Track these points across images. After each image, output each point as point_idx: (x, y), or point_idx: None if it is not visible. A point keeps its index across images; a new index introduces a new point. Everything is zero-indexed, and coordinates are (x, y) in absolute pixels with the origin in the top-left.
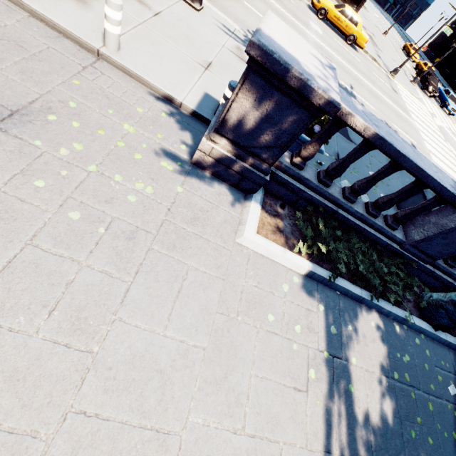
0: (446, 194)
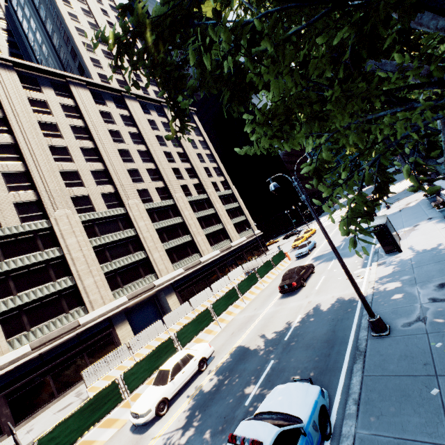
0: None
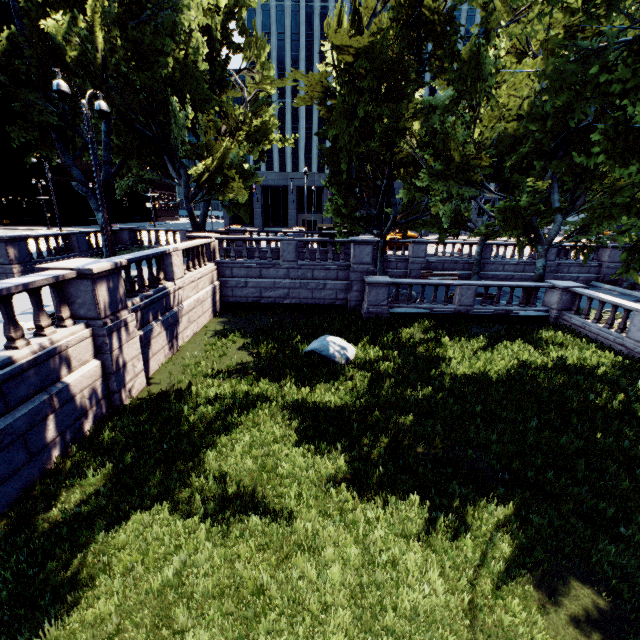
0: (64, 234)
